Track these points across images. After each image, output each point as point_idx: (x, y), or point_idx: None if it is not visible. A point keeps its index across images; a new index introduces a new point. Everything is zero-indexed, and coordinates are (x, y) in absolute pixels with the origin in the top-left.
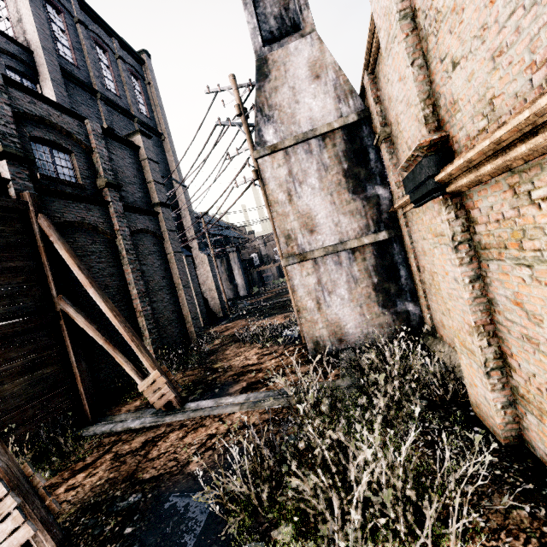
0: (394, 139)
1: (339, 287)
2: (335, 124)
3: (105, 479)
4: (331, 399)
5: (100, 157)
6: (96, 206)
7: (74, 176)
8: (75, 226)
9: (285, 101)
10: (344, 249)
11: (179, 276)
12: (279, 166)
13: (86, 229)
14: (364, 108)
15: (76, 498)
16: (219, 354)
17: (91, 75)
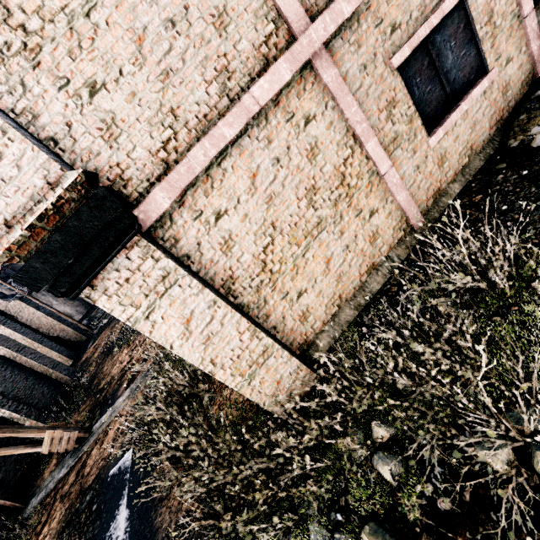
0: None
1: None
2: None
3: (64, 511)
4: None
5: None
6: None
7: None
8: None
9: None
10: None
11: (3, 347)
12: None
13: None
14: None
15: (52, 536)
16: (99, 375)
17: None
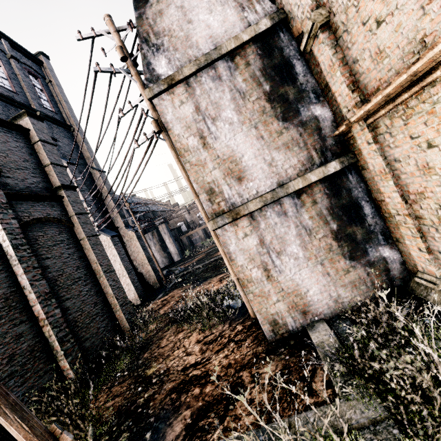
0: (338, 19)
1: (289, 244)
2: (244, 36)
3: None
4: None
5: None
6: None
7: None
8: None
9: (175, 23)
10: (286, 194)
11: (98, 261)
12: (181, 103)
13: None
14: (276, 10)
15: None
16: (154, 347)
17: None
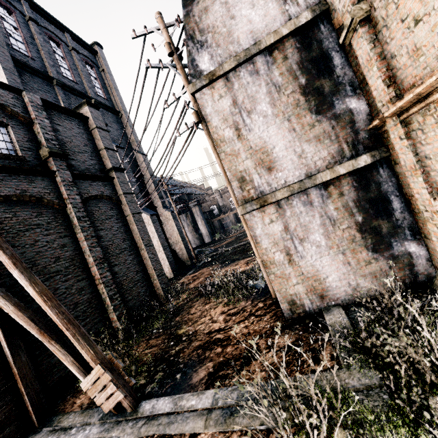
0: (378, 14)
1: (313, 232)
2: (283, 30)
3: None
4: (344, 420)
5: (41, 128)
6: (39, 177)
7: (13, 149)
8: (14, 200)
9: (219, 20)
10: (313, 185)
11: (140, 236)
12: (220, 97)
13: (29, 202)
14: (319, 1)
15: None
16: (184, 313)
17: (46, 65)
